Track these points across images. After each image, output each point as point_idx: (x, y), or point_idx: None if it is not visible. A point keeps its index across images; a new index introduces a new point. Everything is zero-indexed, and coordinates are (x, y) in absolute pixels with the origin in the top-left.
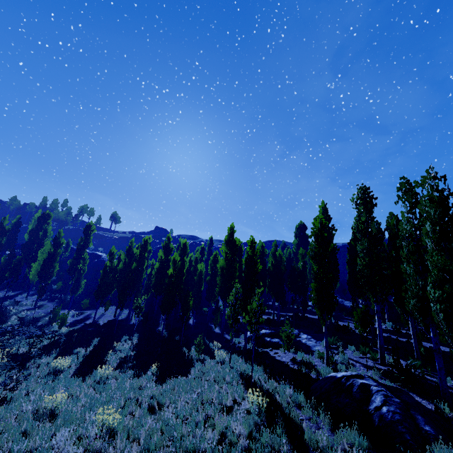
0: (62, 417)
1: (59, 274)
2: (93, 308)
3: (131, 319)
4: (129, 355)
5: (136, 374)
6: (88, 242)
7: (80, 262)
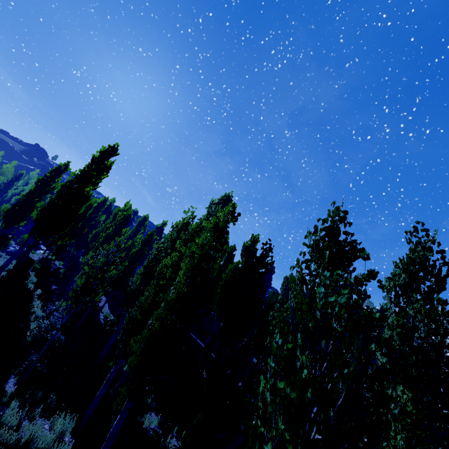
0: None
1: None
2: None
3: None
4: None
5: None
6: None
7: None
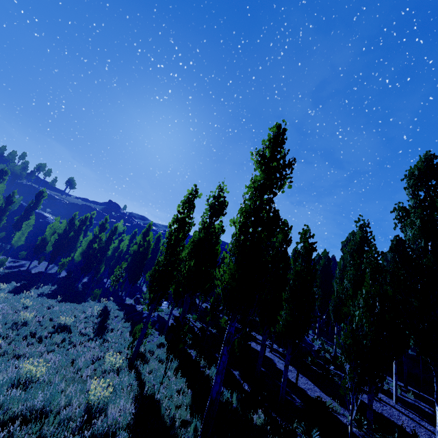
0: (3, 301)
1: (3, 225)
2: (28, 259)
3: (59, 274)
4: (47, 292)
5: (47, 298)
6: (37, 205)
7: (26, 220)
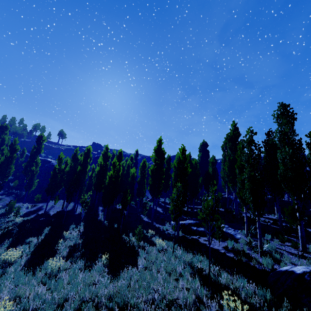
0: None
1: (16, 175)
2: (44, 201)
3: (76, 210)
4: (77, 243)
5: (87, 265)
6: (40, 149)
7: (33, 165)
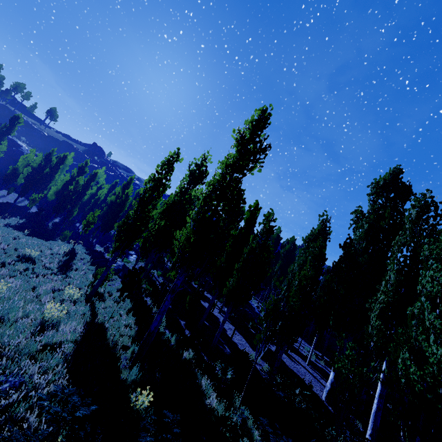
0: None
1: None
2: None
3: (29, 209)
4: (14, 224)
5: (14, 230)
6: (11, 131)
7: None
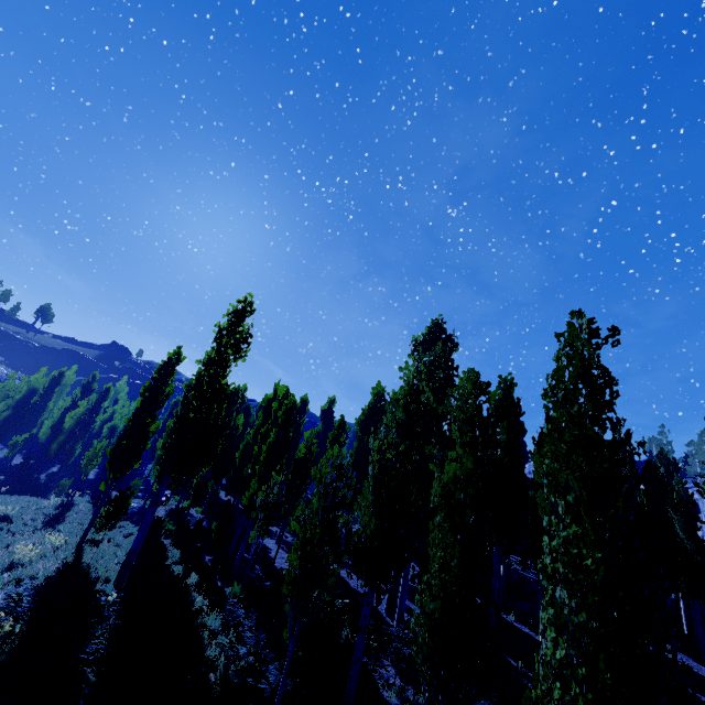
0: None
1: None
2: None
3: (10, 461)
4: None
5: None
6: None
7: None
